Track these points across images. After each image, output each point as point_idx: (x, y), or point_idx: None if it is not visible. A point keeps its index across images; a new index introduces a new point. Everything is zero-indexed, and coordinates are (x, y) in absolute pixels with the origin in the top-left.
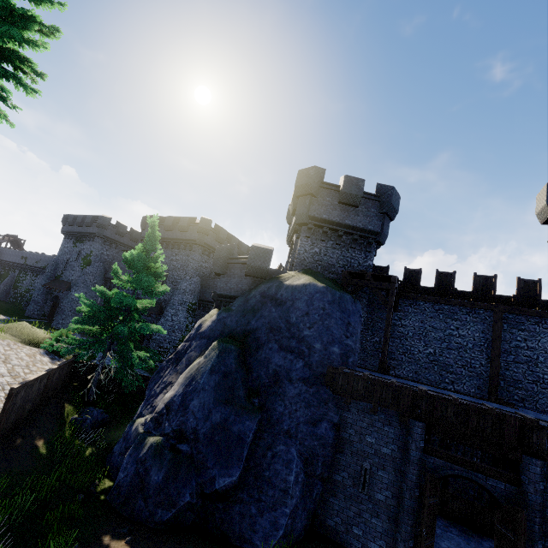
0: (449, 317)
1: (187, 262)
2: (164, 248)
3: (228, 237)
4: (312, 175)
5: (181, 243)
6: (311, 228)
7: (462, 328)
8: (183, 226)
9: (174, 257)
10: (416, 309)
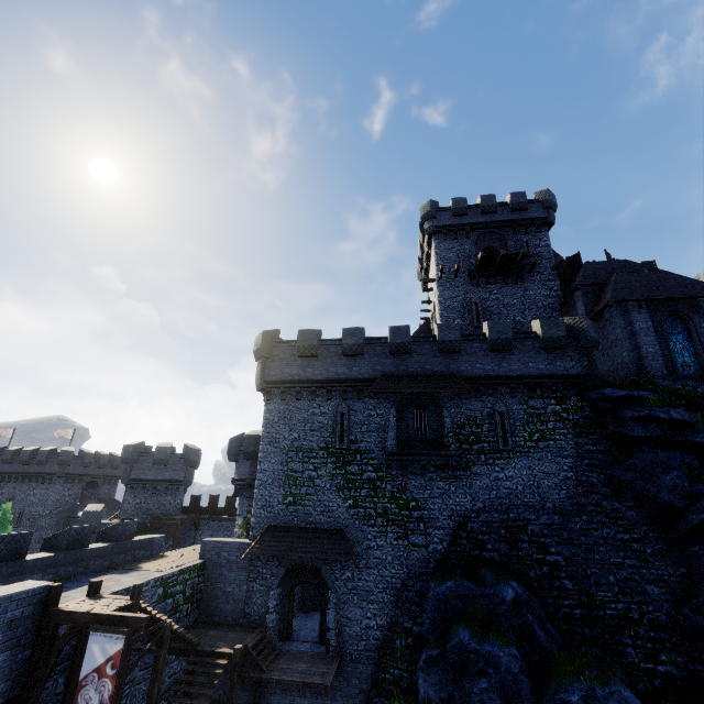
0: (226, 529)
1: (47, 496)
2: (20, 483)
3: (97, 457)
4: (131, 451)
5: (40, 476)
6: (133, 486)
7: (231, 536)
8: (42, 460)
9: (31, 491)
10: (209, 527)
